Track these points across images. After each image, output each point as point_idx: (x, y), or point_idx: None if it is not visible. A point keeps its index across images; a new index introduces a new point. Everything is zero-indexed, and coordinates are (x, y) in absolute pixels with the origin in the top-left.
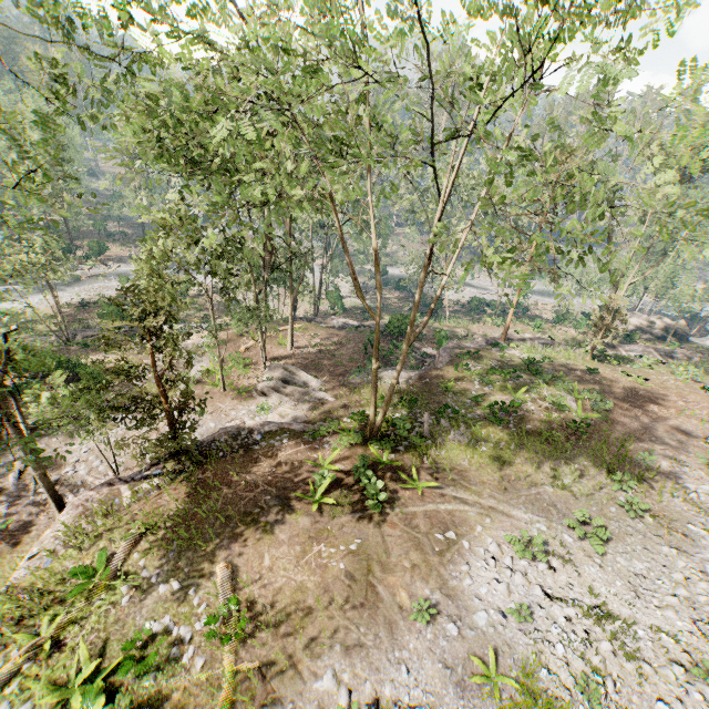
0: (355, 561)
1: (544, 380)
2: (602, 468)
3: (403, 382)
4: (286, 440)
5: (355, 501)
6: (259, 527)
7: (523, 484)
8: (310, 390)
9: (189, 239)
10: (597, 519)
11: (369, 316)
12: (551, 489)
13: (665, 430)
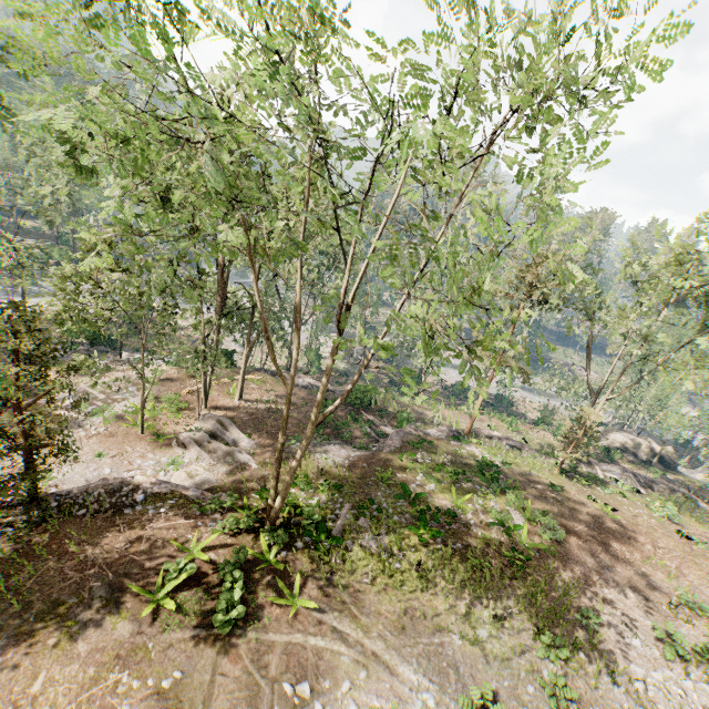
0: (156, 707)
1: (495, 489)
2: (532, 620)
3: (339, 462)
4: (164, 508)
5: (205, 610)
6: (60, 627)
7: (427, 626)
8: (236, 451)
9: (112, 266)
10: (499, 704)
11: (345, 381)
12: (459, 640)
13: (623, 580)
